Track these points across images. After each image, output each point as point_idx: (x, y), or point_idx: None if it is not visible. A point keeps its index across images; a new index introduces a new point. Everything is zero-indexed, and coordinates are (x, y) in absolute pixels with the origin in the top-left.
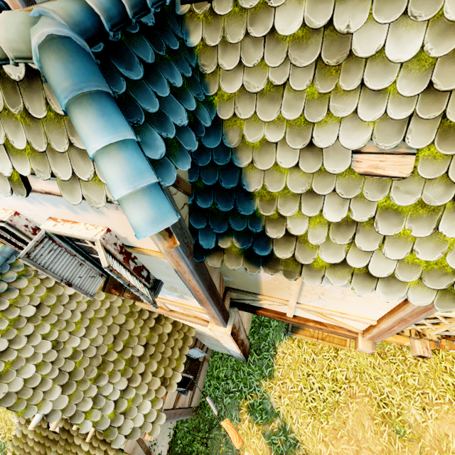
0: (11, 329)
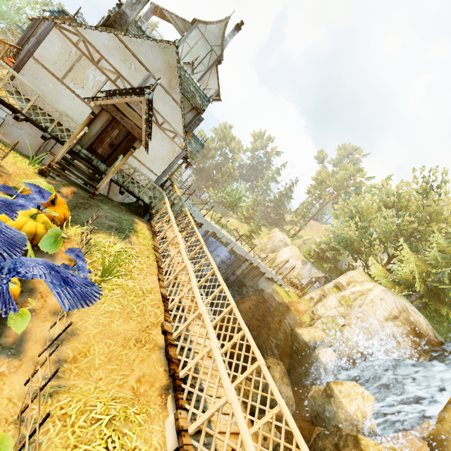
0: None
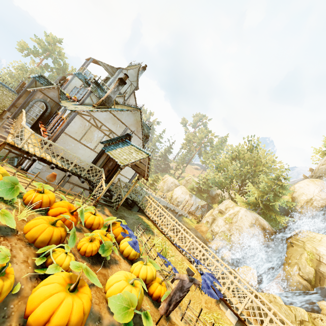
0: (1, 90)
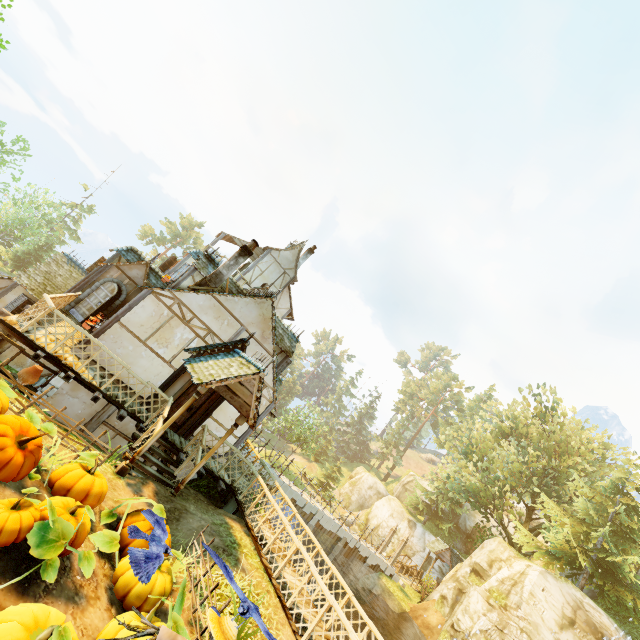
0: (70, 271)
